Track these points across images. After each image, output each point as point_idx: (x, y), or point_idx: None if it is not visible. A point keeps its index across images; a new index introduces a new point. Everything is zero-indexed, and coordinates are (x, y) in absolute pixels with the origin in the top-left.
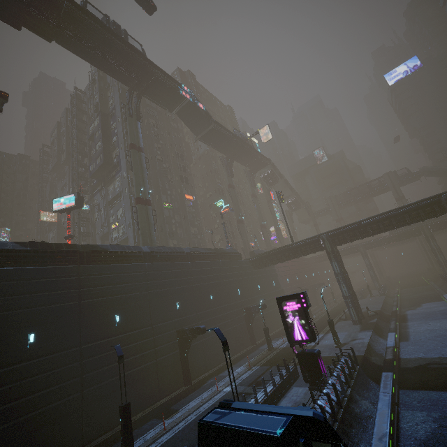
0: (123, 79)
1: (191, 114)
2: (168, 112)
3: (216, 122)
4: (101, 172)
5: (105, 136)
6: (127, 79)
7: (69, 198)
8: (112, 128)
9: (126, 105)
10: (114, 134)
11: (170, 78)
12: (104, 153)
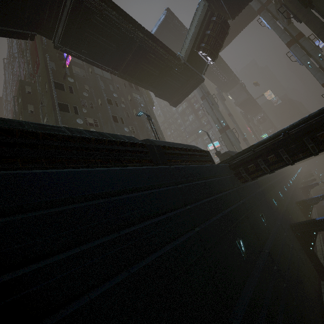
0: (218, 82)
1: (237, 92)
2: (226, 93)
3: (249, 94)
4: (194, 131)
5: (194, 112)
6: (219, 82)
7: (215, 143)
8: (196, 107)
9: (218, 95)
10: (199, 110)
11: (235, 77)
12: (198, 120)
